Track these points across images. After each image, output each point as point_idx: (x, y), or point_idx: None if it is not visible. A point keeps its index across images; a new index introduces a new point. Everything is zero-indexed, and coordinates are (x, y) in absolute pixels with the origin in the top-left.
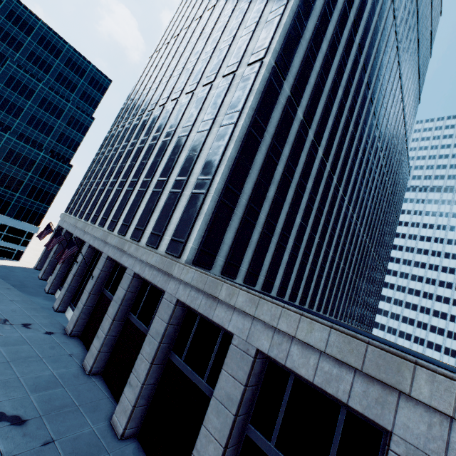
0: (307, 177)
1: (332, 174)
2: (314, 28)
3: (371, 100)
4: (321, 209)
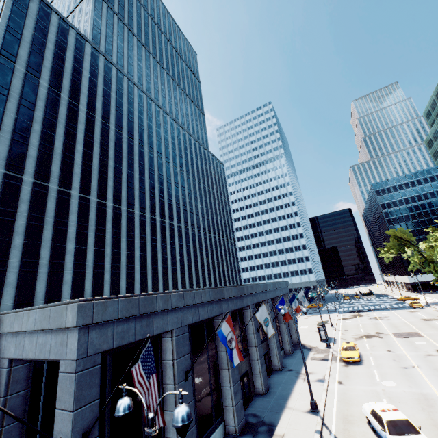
0: (65, 215)
1: (103, 201)
2: (15, 121)
3: (130, 137)
4: (101, 229)
